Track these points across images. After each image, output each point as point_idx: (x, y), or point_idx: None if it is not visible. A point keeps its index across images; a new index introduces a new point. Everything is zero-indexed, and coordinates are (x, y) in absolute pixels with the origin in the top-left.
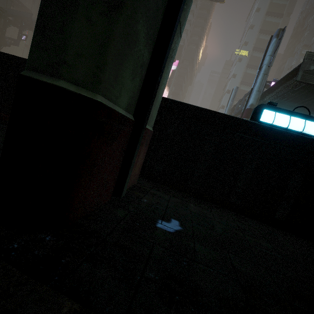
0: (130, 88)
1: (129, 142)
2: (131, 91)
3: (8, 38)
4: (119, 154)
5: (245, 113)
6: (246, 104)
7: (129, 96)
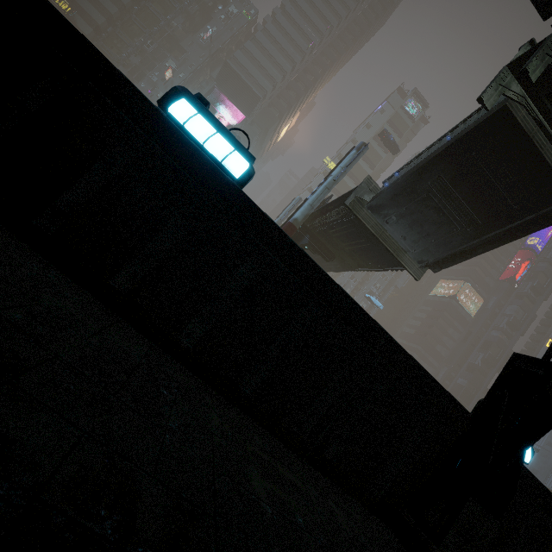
0: None
1: None
2: None
3: None
4: None
5: (283, 227)
6: (291, 216)
7: None
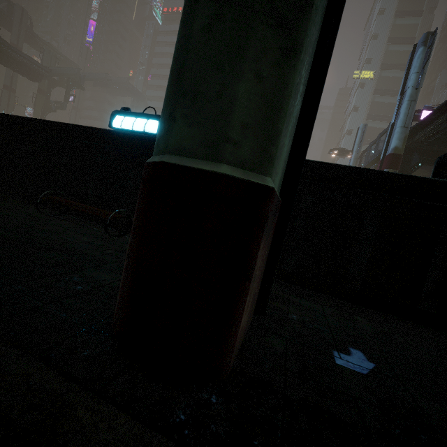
0: (284, 157)
1: (273, 232)
2: (284, 162)
3: (53, 102)
4: (267, 253)
5: (386, 162)
6: (385, 148)
7: (282, 169)
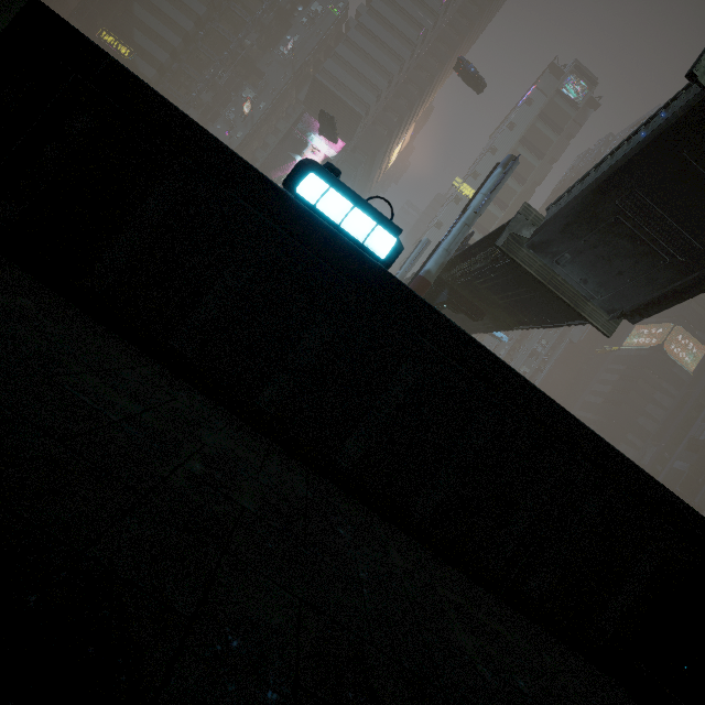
0: None
1: None
2: None
3: None
4: None
5: (413, 284)
6: (421, 267)
7: None
